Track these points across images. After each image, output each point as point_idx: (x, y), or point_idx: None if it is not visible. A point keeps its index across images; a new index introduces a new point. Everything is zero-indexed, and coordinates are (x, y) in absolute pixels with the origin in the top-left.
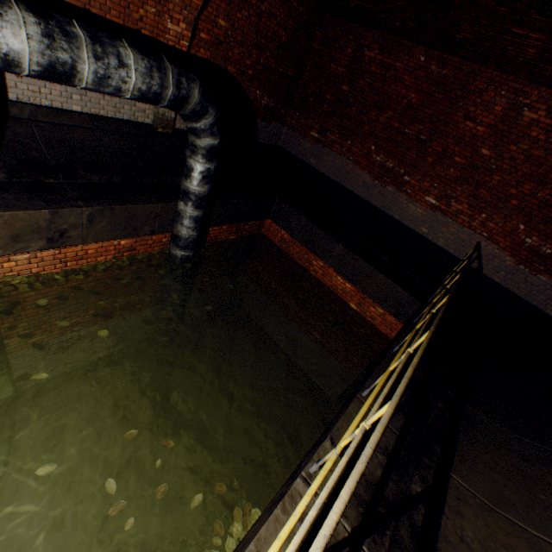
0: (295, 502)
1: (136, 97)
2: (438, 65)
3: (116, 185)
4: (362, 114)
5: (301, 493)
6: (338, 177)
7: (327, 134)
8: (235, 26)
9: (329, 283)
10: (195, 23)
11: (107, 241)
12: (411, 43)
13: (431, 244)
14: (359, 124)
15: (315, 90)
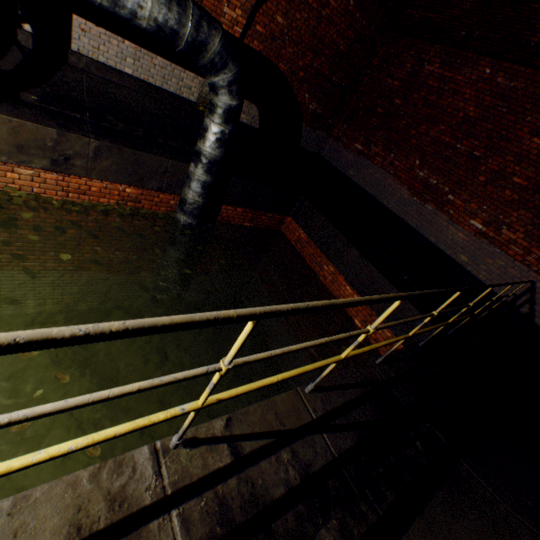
0: (119, 474)
1: (152, 29)
2: (506, 77)
3: (137, 136)
4: (411, 127)
5: (137, 466)
6: (374, 190)
7: (371, 146)
8: (293, 25)
9: (337, 292)
10: (252, 15)
11: (111, 182)
12: (477, 56)
13: (470, 275)
14: (406, 137)
15: (366, 103)
